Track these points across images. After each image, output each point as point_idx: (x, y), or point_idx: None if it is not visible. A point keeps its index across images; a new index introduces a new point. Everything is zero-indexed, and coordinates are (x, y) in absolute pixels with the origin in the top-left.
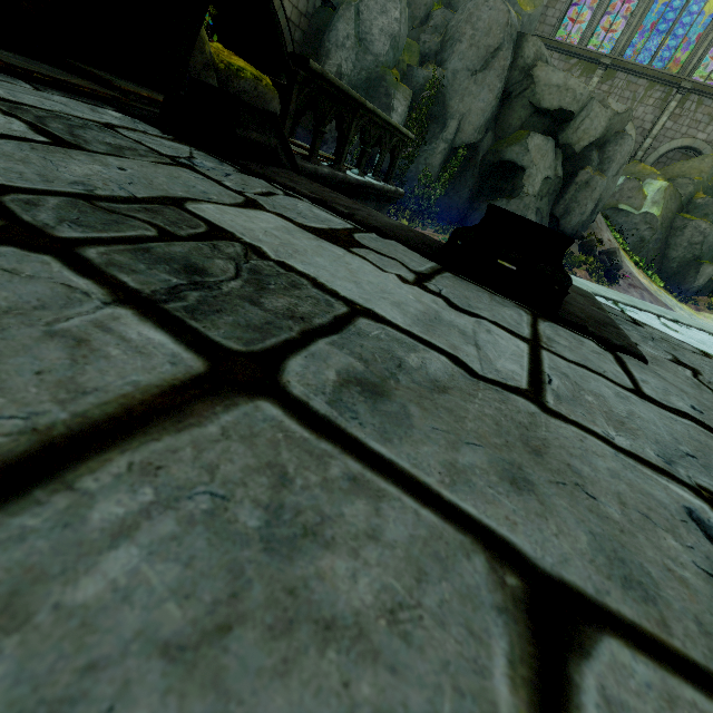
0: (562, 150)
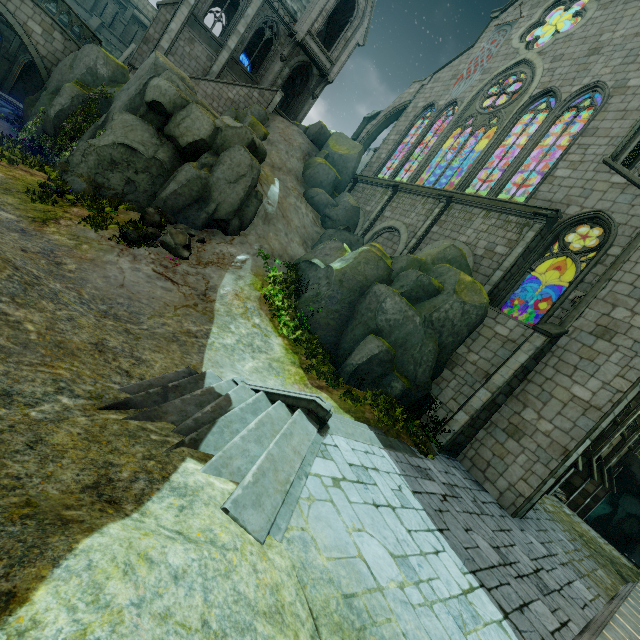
0: (175, 145)
